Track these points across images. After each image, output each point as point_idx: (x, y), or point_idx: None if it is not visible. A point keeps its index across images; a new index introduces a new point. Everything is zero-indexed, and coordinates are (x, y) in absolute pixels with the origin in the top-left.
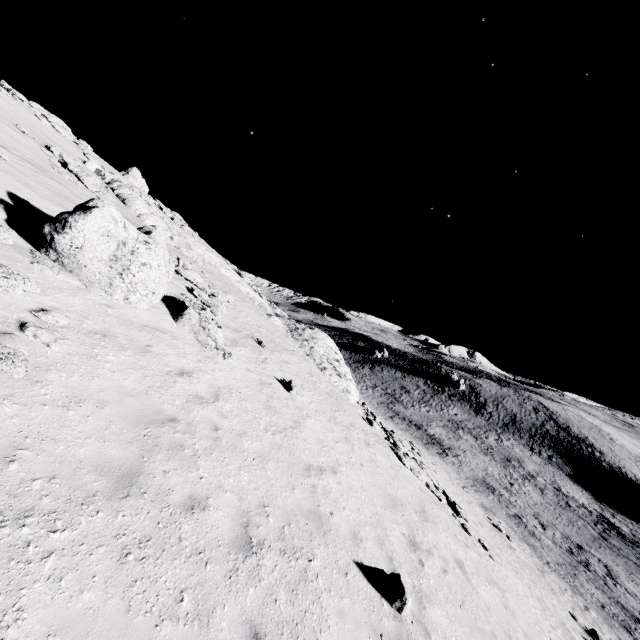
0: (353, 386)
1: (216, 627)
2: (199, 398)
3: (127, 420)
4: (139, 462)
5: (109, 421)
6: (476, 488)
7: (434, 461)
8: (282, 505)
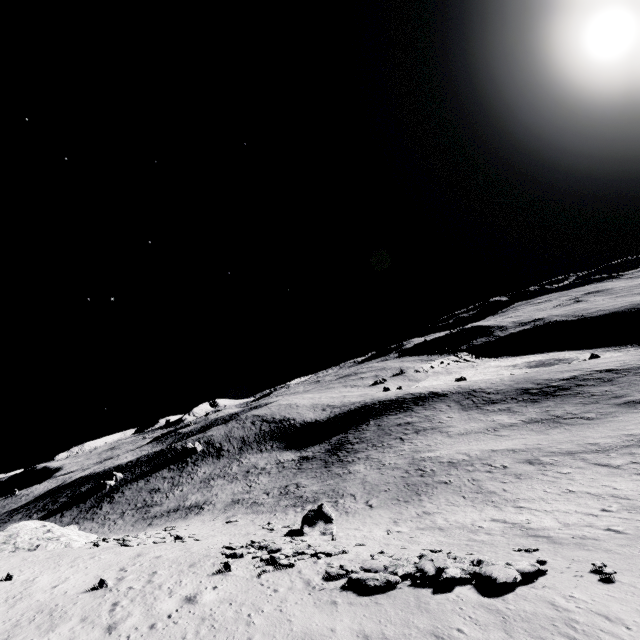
0: (77, 536)
1: (23, 633)
2: None
3: None
4: None
5: None
6: (226, 511)
7: (191, 522)
8: (35, 607)
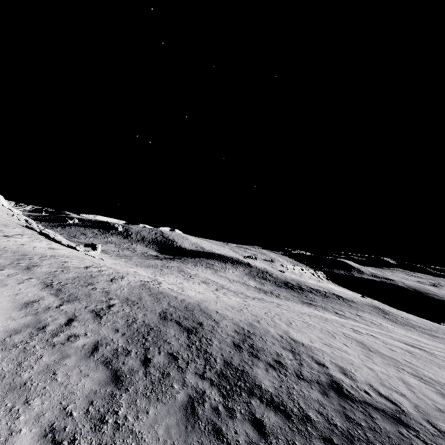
0: (6, 205)
1: None
2: None
3: None
4: None
5: None
6: None
7: None
8: None
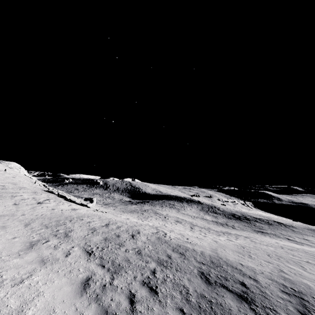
0: (27, 174)
1: None
2: None
3: None
4: None
5: None
6: None
7: None
8: None
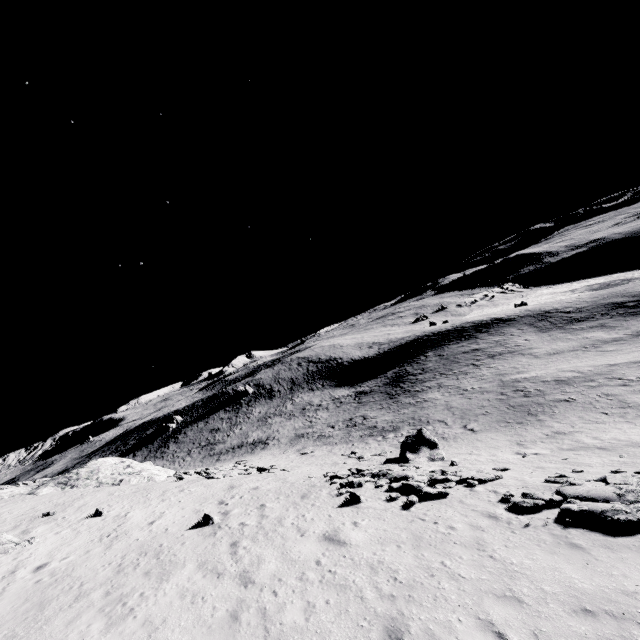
0: (157, 470)
1: (130, 583)
2: (41, 566)
3: (12, 601)
4: (42, 598)
5: (3, 608)
6: (293, 444)
7: (260, 456)
8: (135, 548)
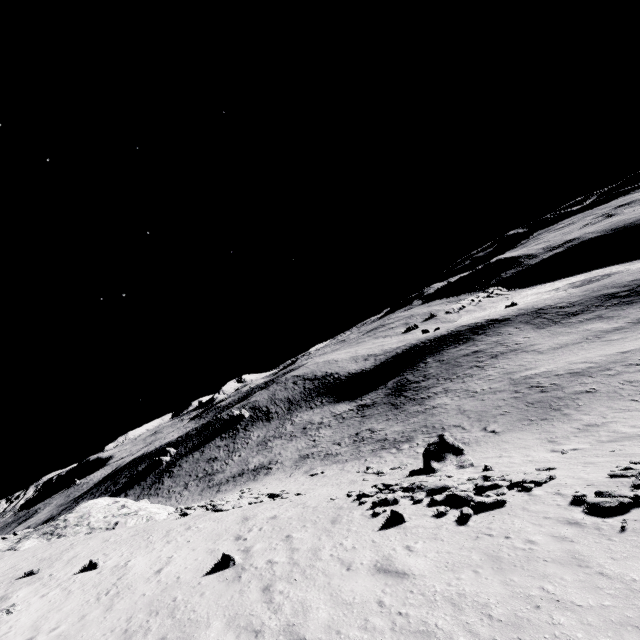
0: (156, 508)
1: None
2: None
3: None
4: None
5: None
6: (299, 467)
7: (265, 482)
8: (143, 606)
